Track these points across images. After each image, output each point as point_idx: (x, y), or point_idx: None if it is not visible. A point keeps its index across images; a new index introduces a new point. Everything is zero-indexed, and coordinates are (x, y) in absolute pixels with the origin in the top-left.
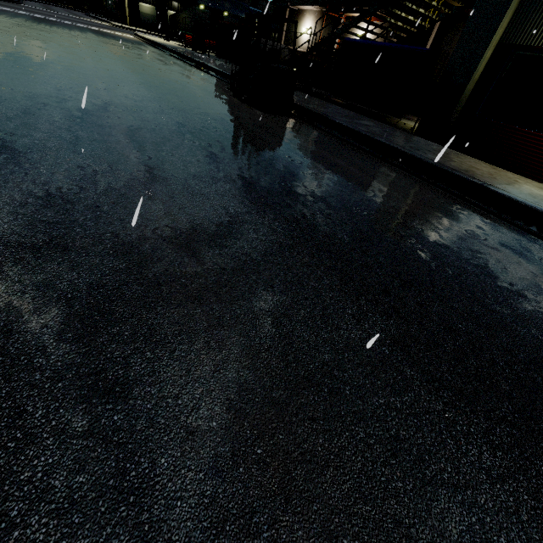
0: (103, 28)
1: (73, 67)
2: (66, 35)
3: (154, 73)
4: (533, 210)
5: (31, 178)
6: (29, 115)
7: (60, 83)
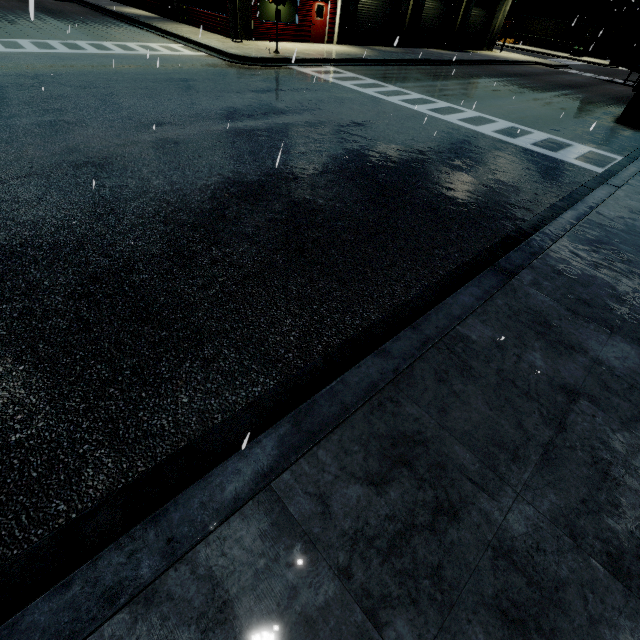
0: None
1: None
2: None
3: None
4: (107, 10)
5: None
6: None
7: None
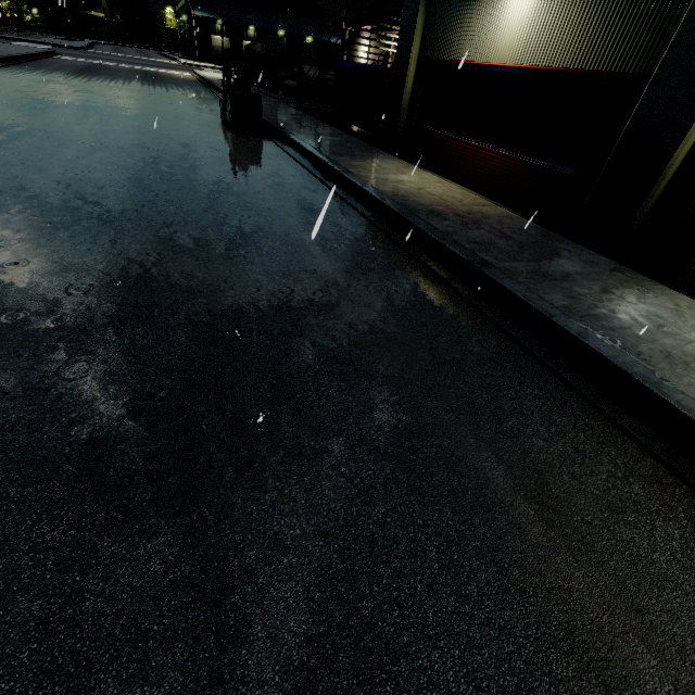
0: (163, 68)
1: (83, 106)
2: (107, 79)
3: (162, 108)
4: (355, 184)
5: (1, 159)
6: (20, 135)
7: (60, 118)
